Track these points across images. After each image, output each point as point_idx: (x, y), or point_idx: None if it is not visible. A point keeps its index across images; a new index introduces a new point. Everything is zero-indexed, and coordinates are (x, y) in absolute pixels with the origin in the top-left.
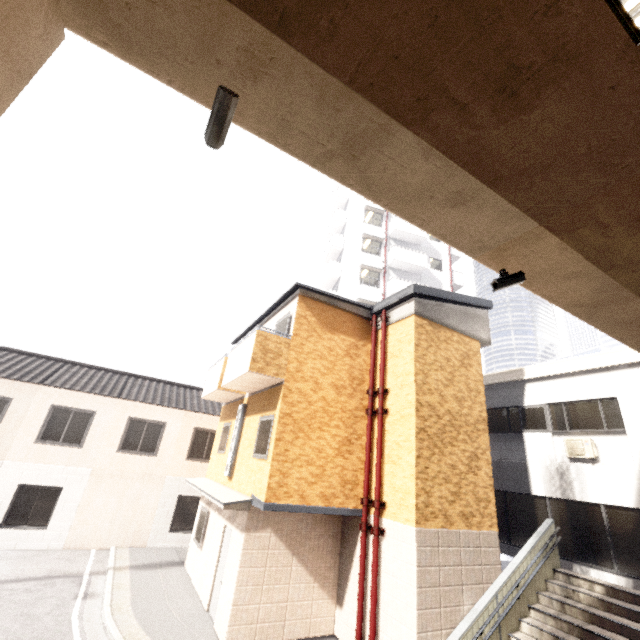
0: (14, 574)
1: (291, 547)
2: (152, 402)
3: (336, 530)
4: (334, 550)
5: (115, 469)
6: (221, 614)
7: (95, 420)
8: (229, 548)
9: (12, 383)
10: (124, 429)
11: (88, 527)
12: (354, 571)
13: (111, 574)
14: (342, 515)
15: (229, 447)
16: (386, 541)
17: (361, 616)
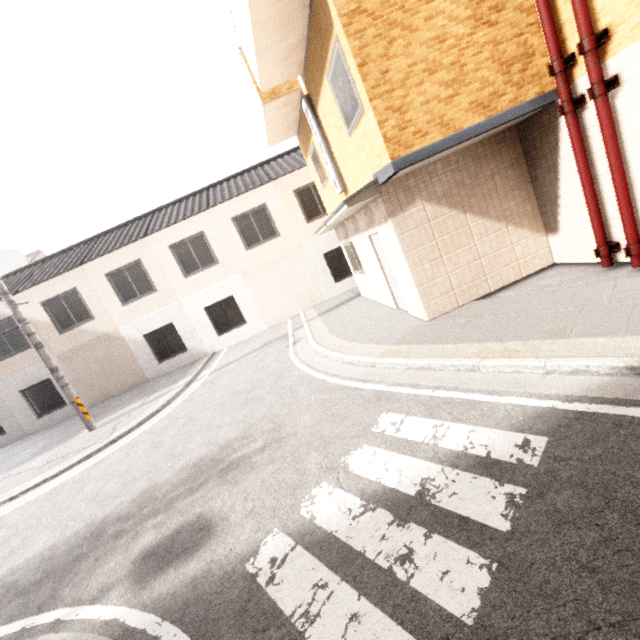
0: (243, 353)
1: (457, 206)
2: (238, 194)
3: (514, 156)
4: (520, 181)
5: (256, 264)
6: (410, 301)
7: (208, 238)
8: (384, 249)
9: (127, 249)
10: (236, 231)
11: (272, 310)
12: (565, 181)
13: (306, 325)
14: (520, 116)
15: (326, 168)
16: (627, 90)
17: (599, 219)
